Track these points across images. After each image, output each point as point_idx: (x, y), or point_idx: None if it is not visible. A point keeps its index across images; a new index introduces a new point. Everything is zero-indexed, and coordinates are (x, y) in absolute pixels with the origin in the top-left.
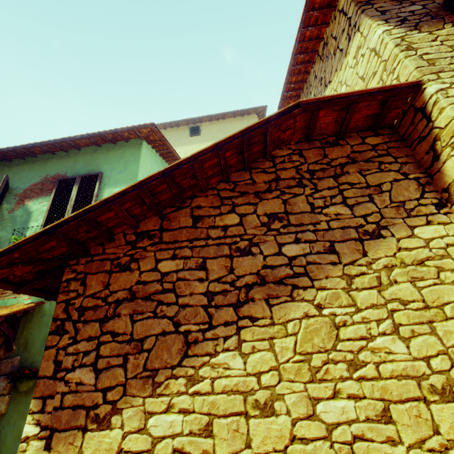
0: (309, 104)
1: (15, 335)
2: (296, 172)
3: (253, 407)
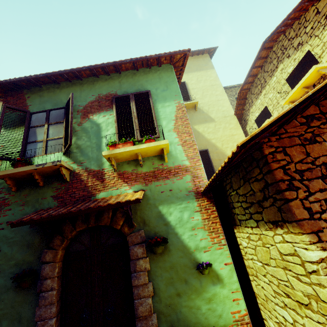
0: None
1: (131, 215)
2: None
3: None
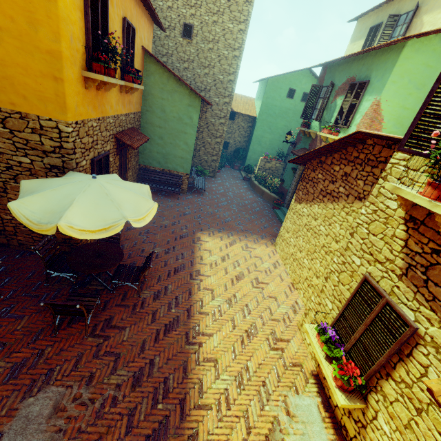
0: (362, 133)
1: None
2: (364, 157)
3: (314, 218)
